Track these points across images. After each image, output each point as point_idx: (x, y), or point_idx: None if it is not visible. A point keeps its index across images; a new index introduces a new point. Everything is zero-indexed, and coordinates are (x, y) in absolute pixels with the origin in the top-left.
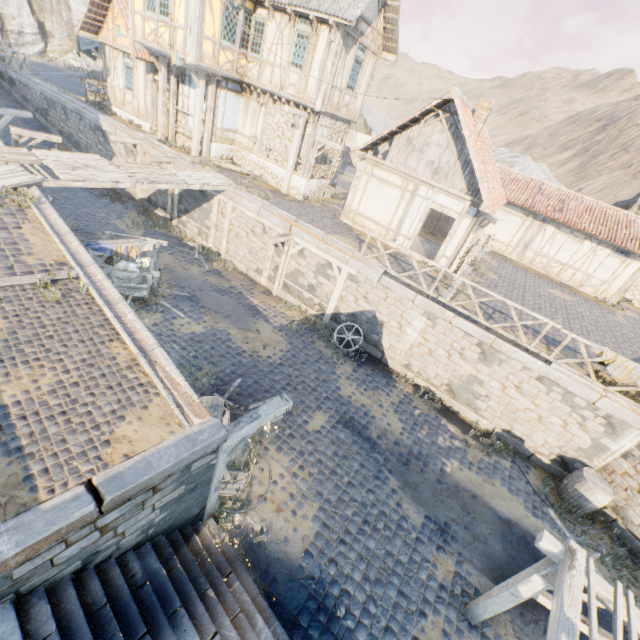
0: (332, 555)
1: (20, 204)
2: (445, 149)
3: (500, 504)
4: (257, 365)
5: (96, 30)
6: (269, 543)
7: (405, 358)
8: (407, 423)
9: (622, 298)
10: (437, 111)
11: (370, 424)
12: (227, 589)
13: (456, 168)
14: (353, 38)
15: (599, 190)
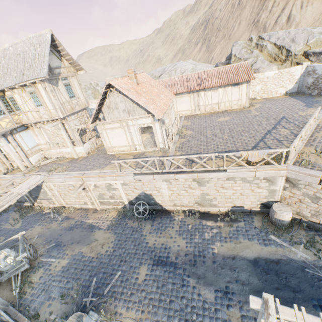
0: None
1: None
2: (125, 102)
3: (247, 252)
4: (102, 261)
5: None
6: None
7: (171, 202)
8: (187, 238)
9: (251, 99)
10: (109, 89)
11: (169, 253)
12: None
13: (135, 106)
14: (55, 79)
15: (220, 53)
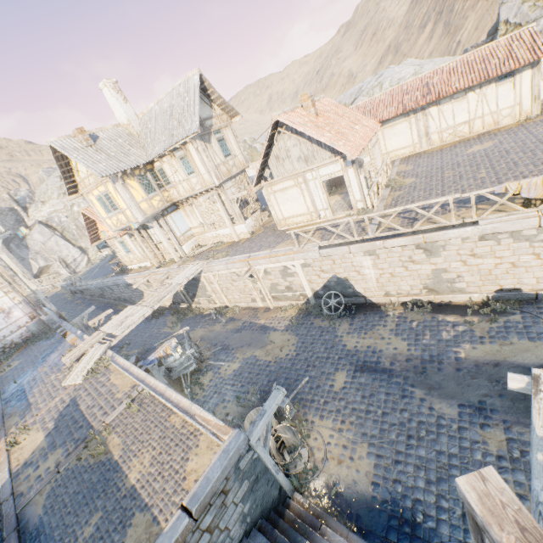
0: (393, 476)
1: (105, 366)
2: (300, 144)
3: (525, 357)
4: (282, 366)
5: (98, 238)
6: (343, 490)
7: (380, 290)
8: (409, 338)
9: None
10: (277, 130)
11: (380, 358)
12: (321, 537)
13: (315, 149)
14: (207, 134)
15: (475, 29)
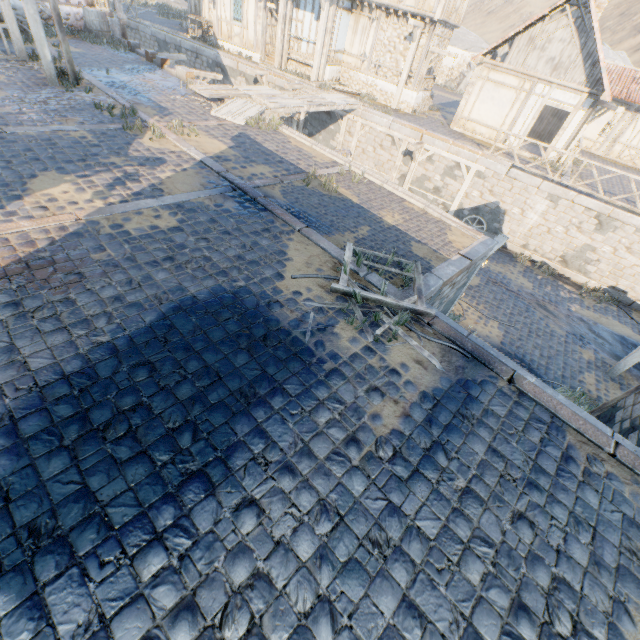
0: (517, 344)
1: (275, 126)
2: (568, 44)
3: (615, 329)
4: None
5: None
6: (479, 337)
7: (523, 240)
8: (534, 283)
9: None
10: (564, 6)
11: (509, 283)
12: None
13: (577, 62)
14: None
15: None
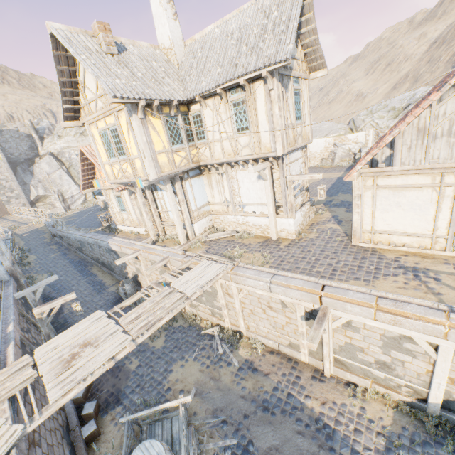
0: None
1: None
2: None
3: None
4: None
5: (92, 184)
6: None
7: None
8: None
9: None
10: None
11: None
12: None
13: None
14: (286, 76)
15: None
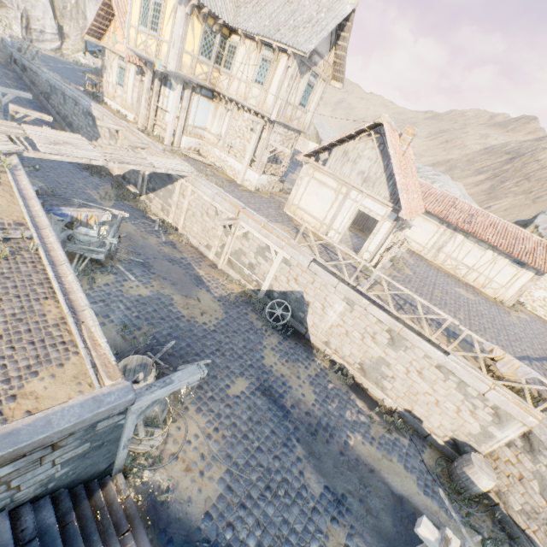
0: (231, 519)
1: None
2: (374, 163)
3: (395, 480)
4: (192, 330)
5: (99, 36)
6: (172, 502)
7: (325, 336)
8: (320, 395)
9: (517, 301)
10: (370, 131)
11: (286, 393)
12: None
13: (382, 179)
14: (307, 66)
15: (505, 209)
